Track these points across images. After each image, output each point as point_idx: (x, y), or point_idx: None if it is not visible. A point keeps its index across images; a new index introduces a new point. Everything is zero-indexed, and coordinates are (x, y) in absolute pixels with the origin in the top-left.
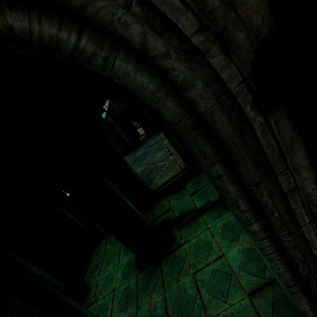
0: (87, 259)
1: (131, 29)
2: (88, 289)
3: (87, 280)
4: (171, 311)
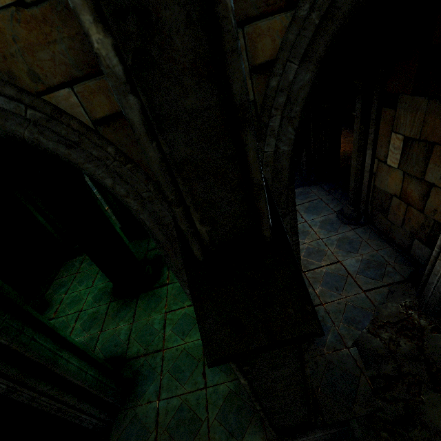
0: (54, 273)
1: (106, 180)
2: (49, 304)
3: (50, 295)
4: (133, 339)
